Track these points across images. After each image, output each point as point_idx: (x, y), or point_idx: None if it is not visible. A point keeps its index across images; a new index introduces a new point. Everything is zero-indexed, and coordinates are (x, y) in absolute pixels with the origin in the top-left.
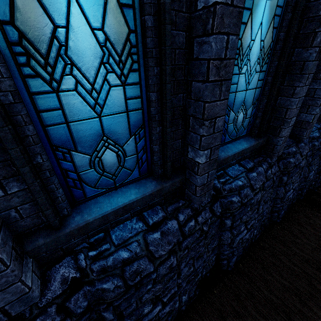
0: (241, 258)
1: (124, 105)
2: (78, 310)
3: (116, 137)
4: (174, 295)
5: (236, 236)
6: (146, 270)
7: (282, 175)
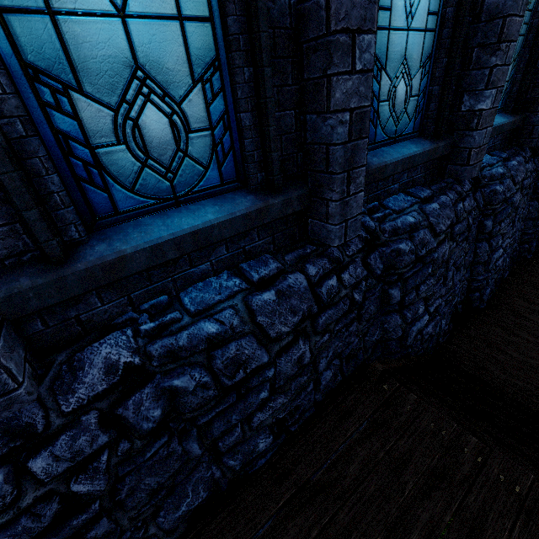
0: (492, 296)
1: (425, 20)
2: (377, 271)
3: (411, 64)
4: (434, 315)
5: (493, 254)
6: (430, 243)
7: (536, 181)
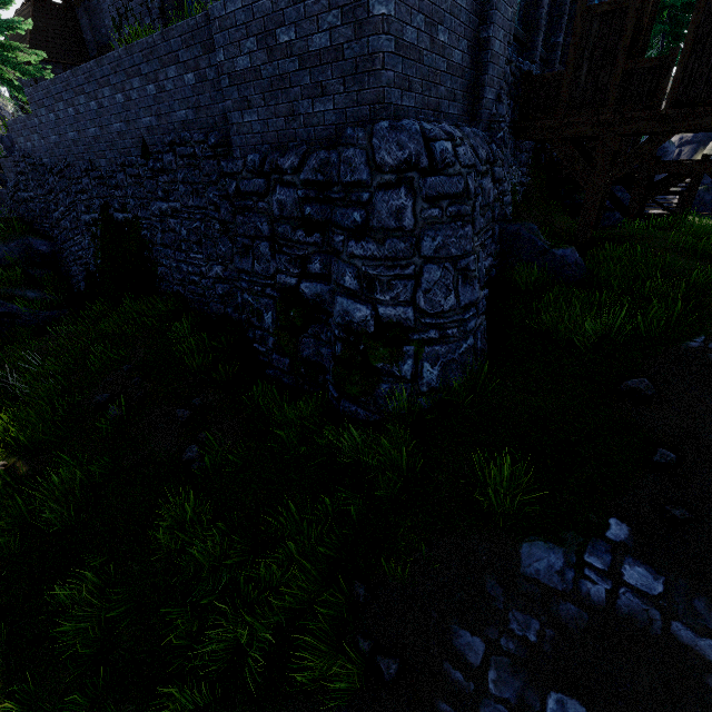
0: None
1: None
2: None
3: None
4: None
5: None
6: None
7: None
